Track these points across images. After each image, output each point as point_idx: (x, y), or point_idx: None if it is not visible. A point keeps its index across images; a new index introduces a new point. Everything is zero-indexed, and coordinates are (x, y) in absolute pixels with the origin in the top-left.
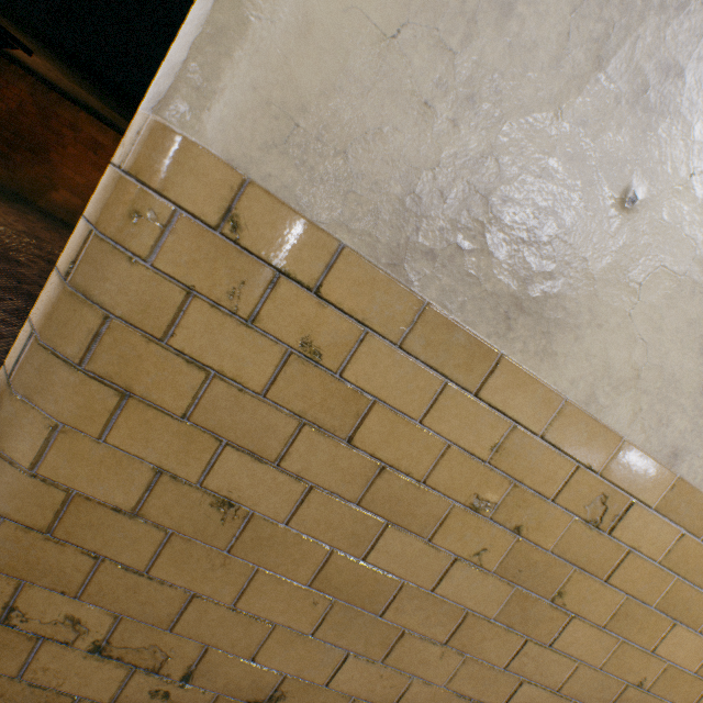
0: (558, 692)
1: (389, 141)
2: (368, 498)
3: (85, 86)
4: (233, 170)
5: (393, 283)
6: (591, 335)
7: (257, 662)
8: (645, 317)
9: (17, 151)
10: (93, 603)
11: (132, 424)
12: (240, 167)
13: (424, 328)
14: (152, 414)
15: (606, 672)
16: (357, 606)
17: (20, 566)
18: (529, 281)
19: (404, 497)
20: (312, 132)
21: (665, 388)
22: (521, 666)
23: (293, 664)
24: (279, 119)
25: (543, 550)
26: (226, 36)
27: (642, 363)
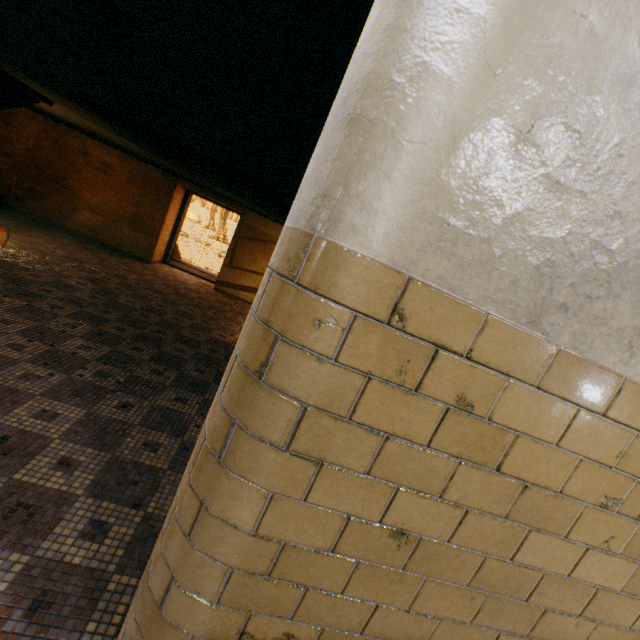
0: None
1: (526, 221)
2: (513, 511)
3: (101, 124)
4: (397, 273)
5: (531, 337)
6: None
7: None
8: None
9: (40, 183)
10: (302, 621)
11: (325, 485)
12: (402, 269)
13: (558, 369)
14: (340, 475)
15: None
16: (506, 596)
17: (247, 601)
18: None
19: (543, 506)
20: (460, 228)
21: None
22: None
23: None
24: (433, 223)
25: None
26: (383, 162)
27: None
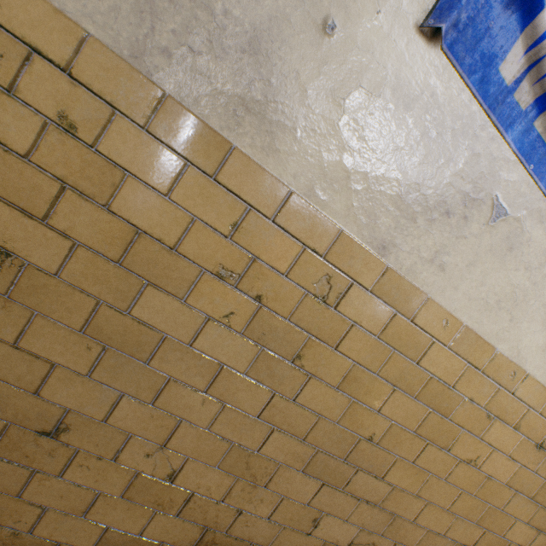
0: (304, 441)
1: None
2: (129, 259)
3: None
4: None
5: (136, 73)
6: (307, 138)
7: (42, 397)
8: (350, 128)
9: None
10: None
11: None
12: None
13: (166, 116)
14: None
15: (343, 427)
16: (127, 354)
17: None
18: (252, 86)
19: (160, 261)
20: None
21: (371, 189)
22: (271, 416)
23: (75, 400)
24: None
25: (282, 318)
26: None
27: (350, 166)
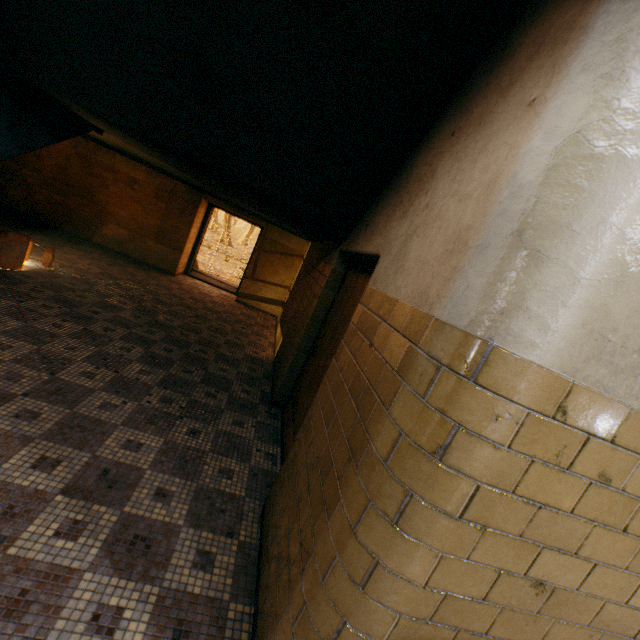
0: None
1: None
2: (632, 563)
3: (149, 152)
4: (564, 379)
5: None
6: None
7: None
8: None
9: (69, 198)
10: None
11: (485, 545)
12: (569, 376)
13: None
14: (498, 537)
15: None
16: (618, 633)
17: None
18: None
19: None
20: (618, 343)
21: None
22: None
23: None
24: (598, 340)
25: None
26: (562, 294)
27: None
